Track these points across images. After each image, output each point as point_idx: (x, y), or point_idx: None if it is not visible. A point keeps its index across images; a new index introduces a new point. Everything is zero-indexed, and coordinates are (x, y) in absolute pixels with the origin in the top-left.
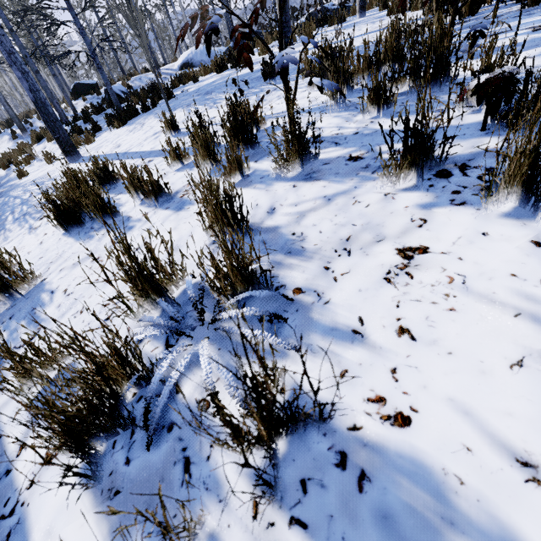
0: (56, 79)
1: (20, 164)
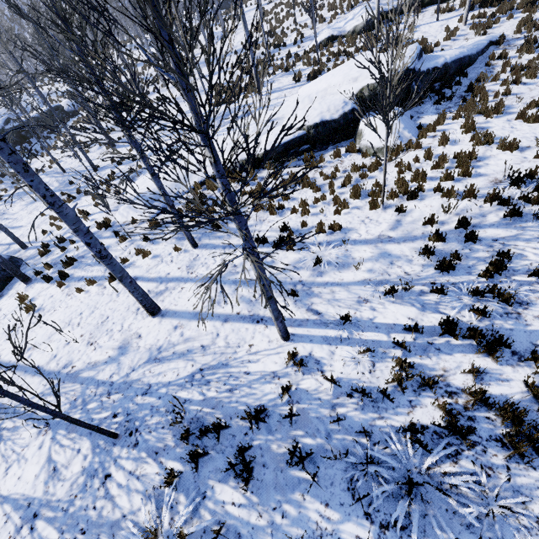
0: None
1: None
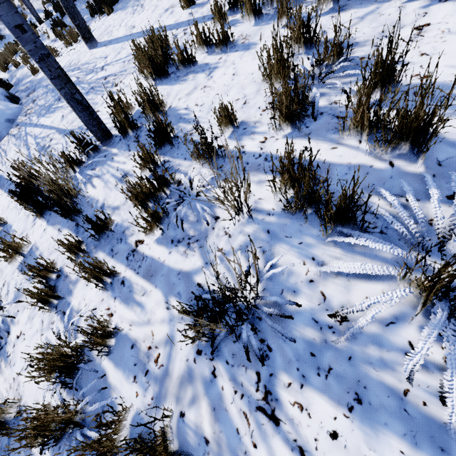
0: None
1: (19, 64)
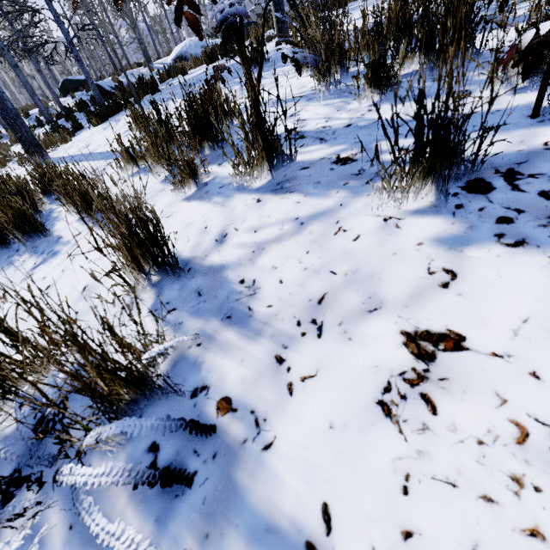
0: (41, 74)
1: None
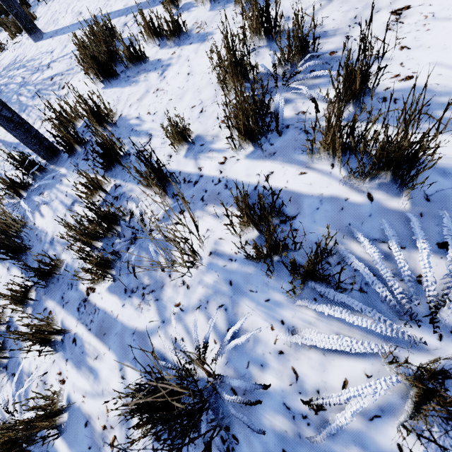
0: None
1: None
